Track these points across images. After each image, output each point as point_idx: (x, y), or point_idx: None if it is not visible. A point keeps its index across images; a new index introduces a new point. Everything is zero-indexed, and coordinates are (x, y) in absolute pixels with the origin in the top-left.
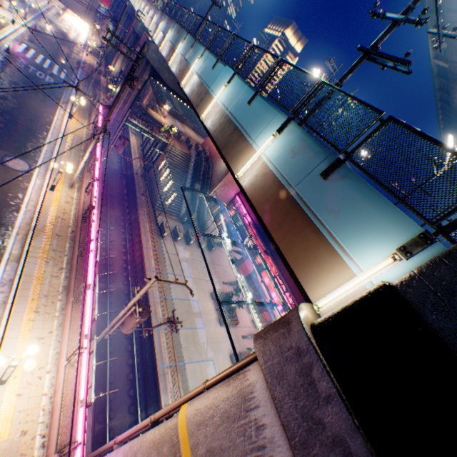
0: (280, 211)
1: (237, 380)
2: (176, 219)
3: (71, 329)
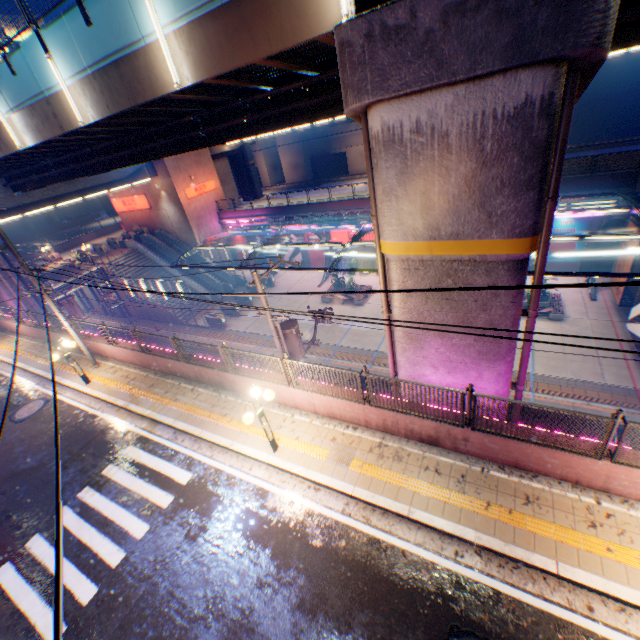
0: (238, 31)
1: (376, 151)
2: (212, 307)
3: (261, 377)
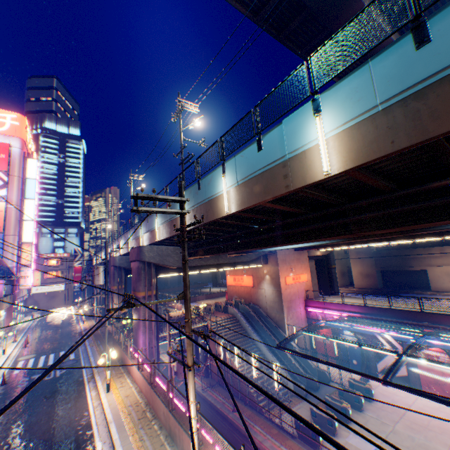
0: None
1: None
2: (293, 401)
3: None
